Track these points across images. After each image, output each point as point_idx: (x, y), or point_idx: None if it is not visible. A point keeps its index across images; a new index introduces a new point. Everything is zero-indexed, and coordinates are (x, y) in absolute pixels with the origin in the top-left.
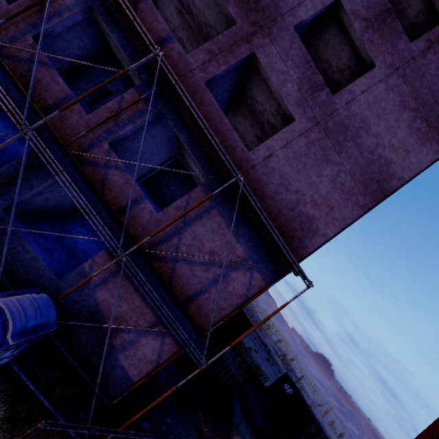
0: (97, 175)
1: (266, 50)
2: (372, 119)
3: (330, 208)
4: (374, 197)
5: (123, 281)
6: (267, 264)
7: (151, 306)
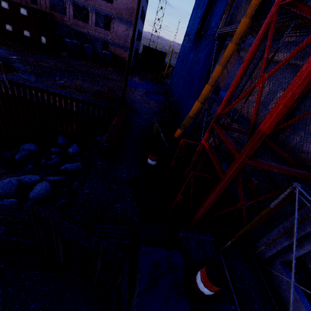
0: (98, 33)
1: None
2: None
3: (134, 1)
4: None
5: (115, 48)
6: (132, 25)
7: (122, 49)
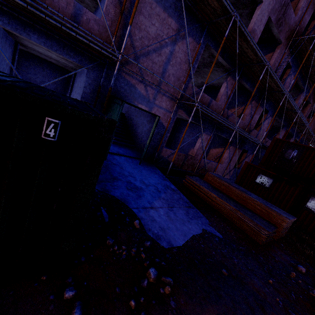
0: None
1: None
2: None
3: None
4: None
5: None
6: None
7: None
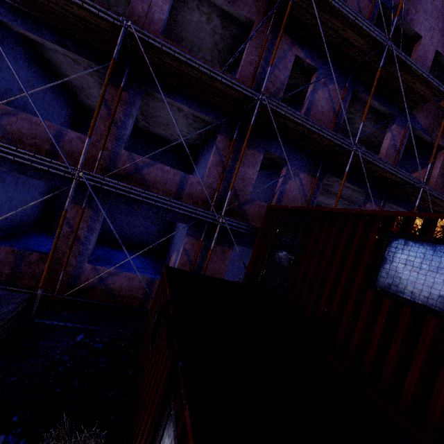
0: None
1: None
2: None
3: None
4: None
5: None
6: None
7: None
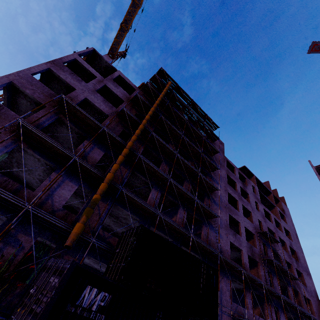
0: None
1: (302, 291)
2: (309, 284)
3: None
4: (319, 300)
5: None
6: None
7: None
